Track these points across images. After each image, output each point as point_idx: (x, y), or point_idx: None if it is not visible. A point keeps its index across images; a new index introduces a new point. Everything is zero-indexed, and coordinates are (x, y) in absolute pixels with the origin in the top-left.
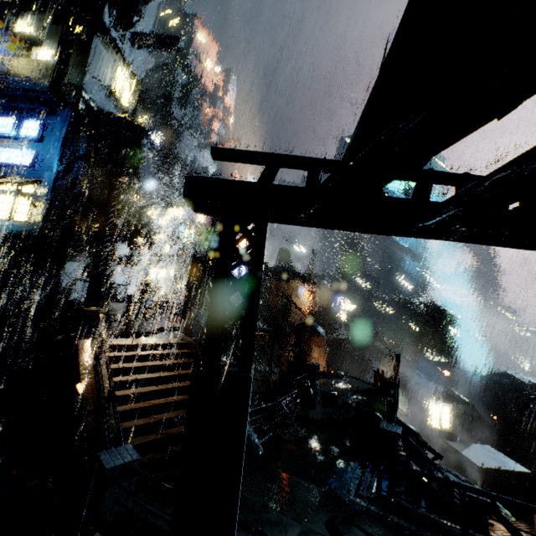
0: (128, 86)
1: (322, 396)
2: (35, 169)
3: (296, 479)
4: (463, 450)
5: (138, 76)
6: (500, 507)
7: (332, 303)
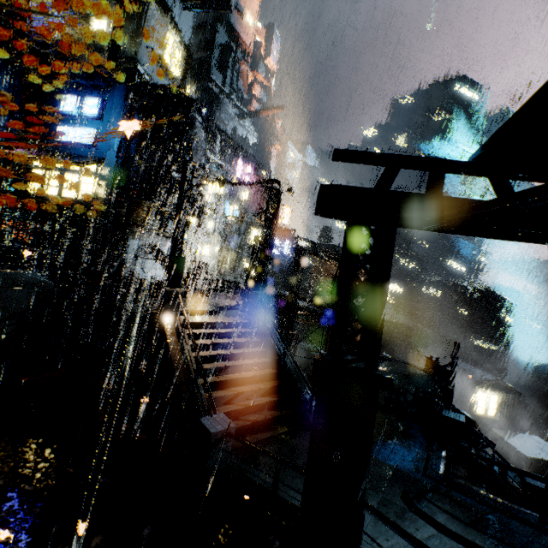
0: (177, 54)
1: None
2: (97, 148)
3: None
4: (509, 439)
5: (187, 41)
6: None
7: None
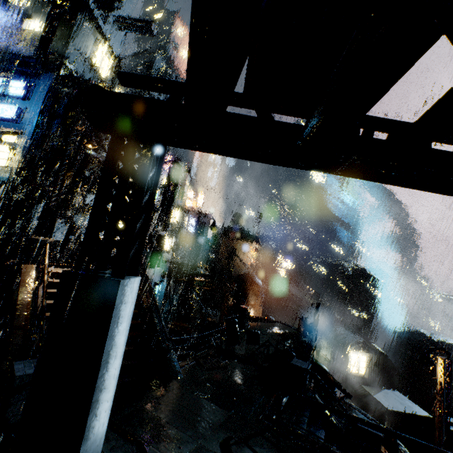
0: (107, 61)
1: (247, 334)
2: (18, 122)
3: (206, 402)
4: (375, 394)
5: (117, 53)
6: (400, 445)
7: (273, 261)
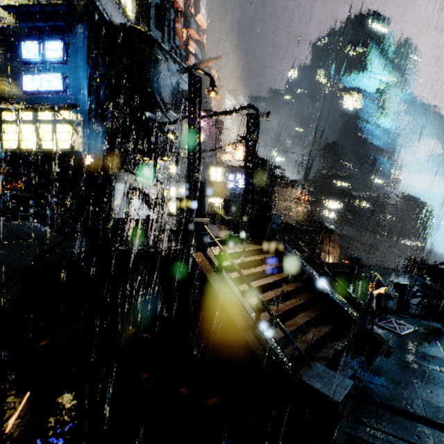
0: None
1: (396, 287)
2: (67, 94)
3: None
4: None
5: None
6: None
7: (320, 203)
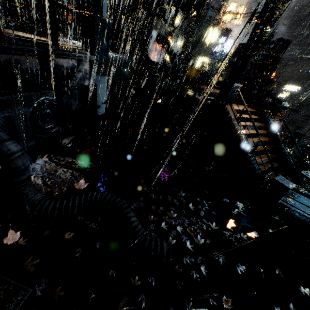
0: None
1: None
2: None
3: None
4: None
5: None
6: None
7: (283, 83)
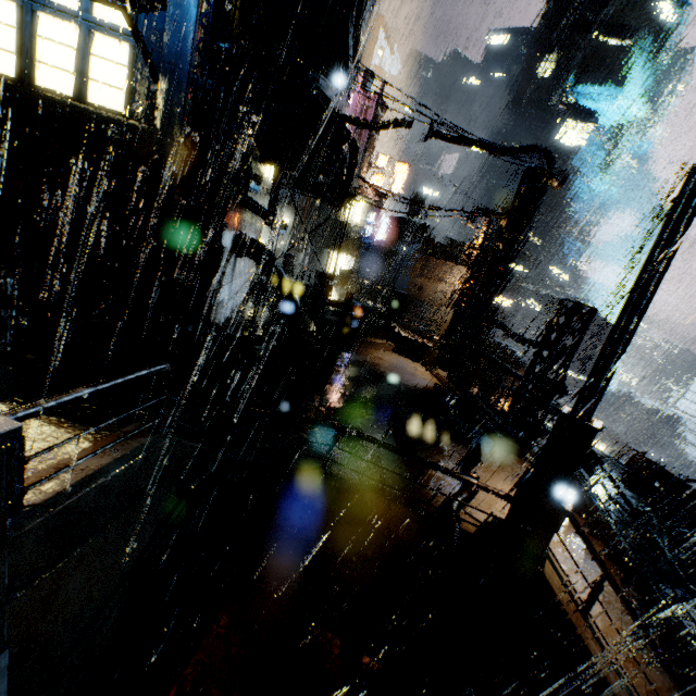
0: None
1: (672, 536)
2: None
3: None
4: None
5: None
6: None
7: None
